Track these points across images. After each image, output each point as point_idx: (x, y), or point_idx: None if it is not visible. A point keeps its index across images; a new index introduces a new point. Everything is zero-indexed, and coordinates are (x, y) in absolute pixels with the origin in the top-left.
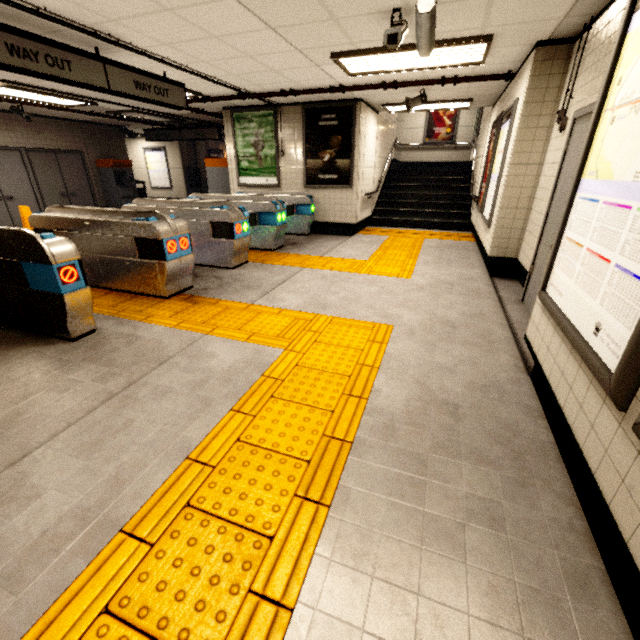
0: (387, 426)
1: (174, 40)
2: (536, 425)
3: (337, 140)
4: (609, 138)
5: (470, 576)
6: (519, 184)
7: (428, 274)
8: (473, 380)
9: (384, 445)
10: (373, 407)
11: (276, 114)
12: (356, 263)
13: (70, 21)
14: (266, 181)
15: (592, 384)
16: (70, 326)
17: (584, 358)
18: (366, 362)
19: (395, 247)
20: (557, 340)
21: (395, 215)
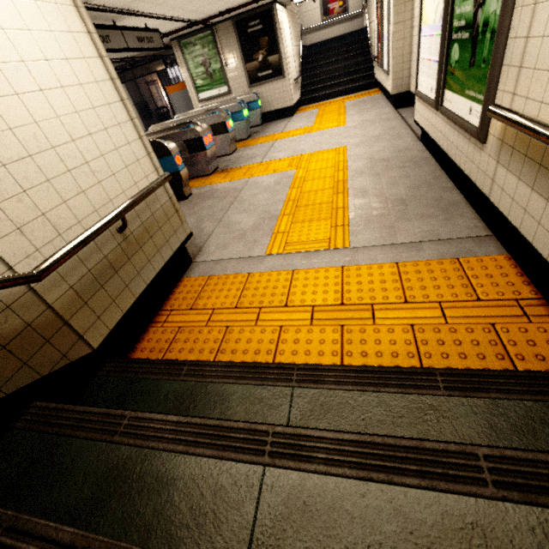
0: (359, 172)
1: (165, 0)
2: (423, 154)
3: (265, 41)
4: (426, 5)
5: (401, 187)
6: (401, 37)
7: (356, 120)
8: (393, 150)
9: (360, 176)
10: (351, 170)
11: (213, 33)
12: (307, 129)
13: (113, 8)
14: (219, 91)
15: (433, 113)
16: (184, 190)
17: (428, 103)
18: (339, 161)
19: (327, 113)
20: (423, 108)
21: (318, 92)
